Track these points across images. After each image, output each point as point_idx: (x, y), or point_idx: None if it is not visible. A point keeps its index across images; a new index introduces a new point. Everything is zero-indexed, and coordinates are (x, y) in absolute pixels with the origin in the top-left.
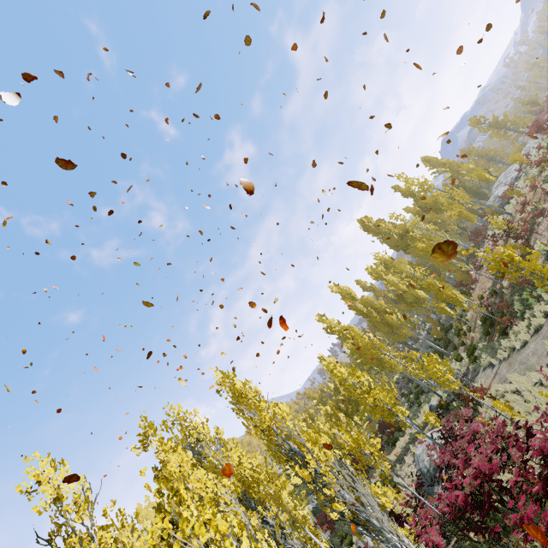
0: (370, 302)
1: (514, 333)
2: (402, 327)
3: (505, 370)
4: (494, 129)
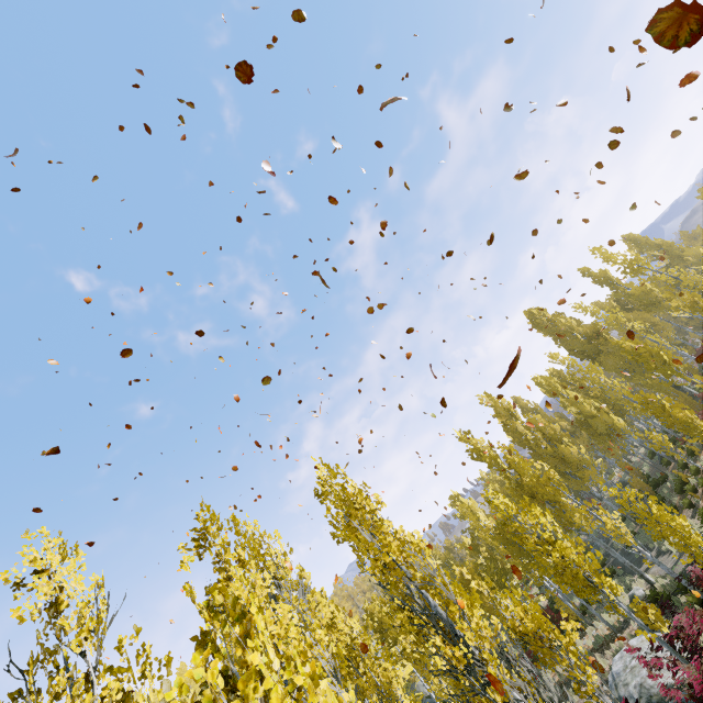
0: (537, 425)
1: None
2: (585, 467)
3: None
4: None
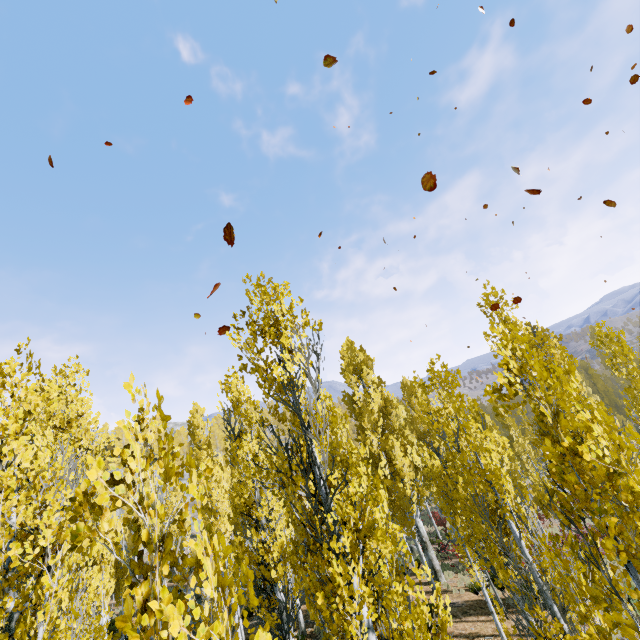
0: None
1: None
2: None
3: None
4: None
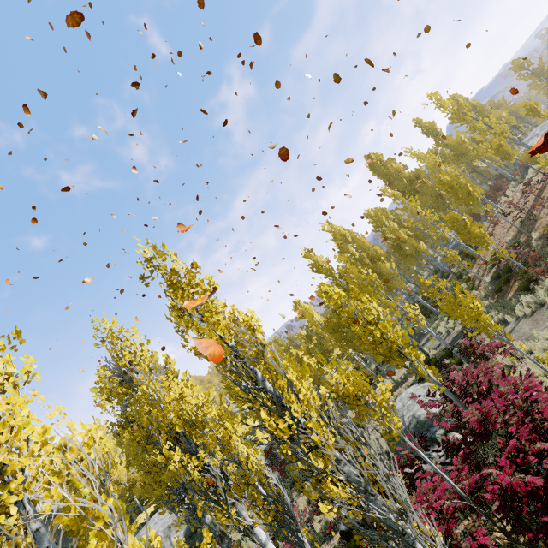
0: (364, 247)
1: (542, 288)
2: (393, 278)
3: (528, 327)
4: (536, 78)
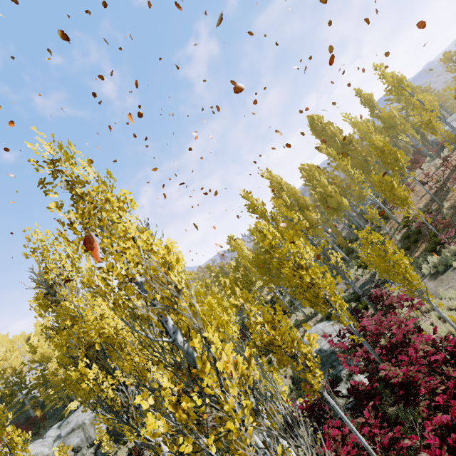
0: (296, 196)
1: (448, 252)
2: (317, 227)
3: (433, 285)
4: None
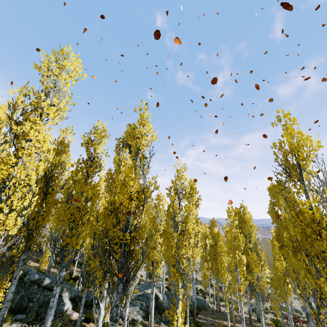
0: None
1: None
2: None
3: None
4: None
